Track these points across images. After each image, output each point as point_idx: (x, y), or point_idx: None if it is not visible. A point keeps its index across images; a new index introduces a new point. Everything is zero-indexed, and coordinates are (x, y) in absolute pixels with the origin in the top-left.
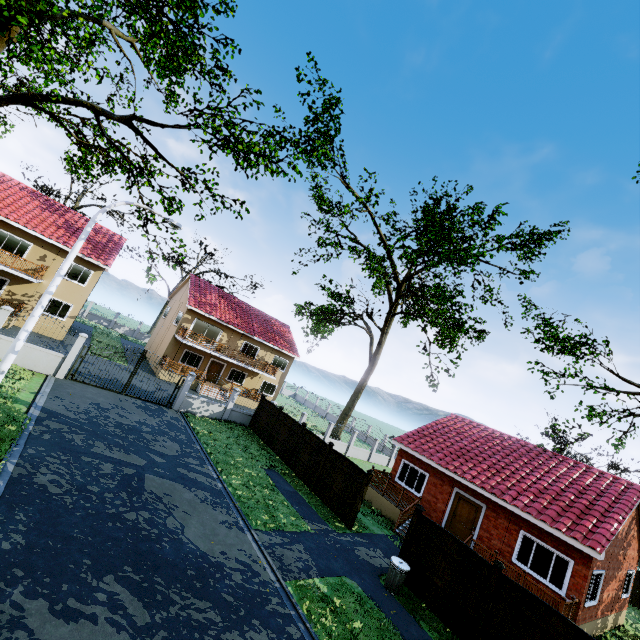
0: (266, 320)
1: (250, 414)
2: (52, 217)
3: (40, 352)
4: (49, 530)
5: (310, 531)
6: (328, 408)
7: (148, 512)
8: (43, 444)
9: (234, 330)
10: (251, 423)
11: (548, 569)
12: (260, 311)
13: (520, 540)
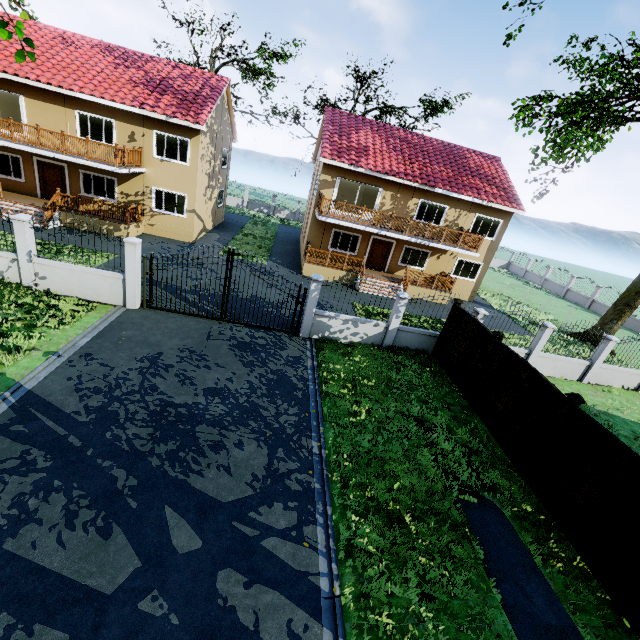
0: (455, 156)
1: (433, 334)
2: (127, 73)
3: (93, 276)
4: None
5: None
6: (569, 283)
7: None
8: None
9: (400, 184)
10: (436, 349)
11: None
12: (444, 142)
13: None
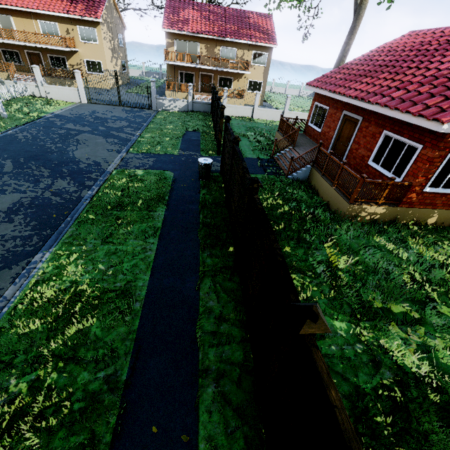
0: (242, 17)
1: (208, 103)
2: None
3: (66, 90)
4: (1, 148)
5: (175, 154)
6: None
7: (62, 145)
8: (37, 125)
9: (208, 39)
10: (211, 110)
11: (395, 162)
12: (237, 10)
13: (380, 142)
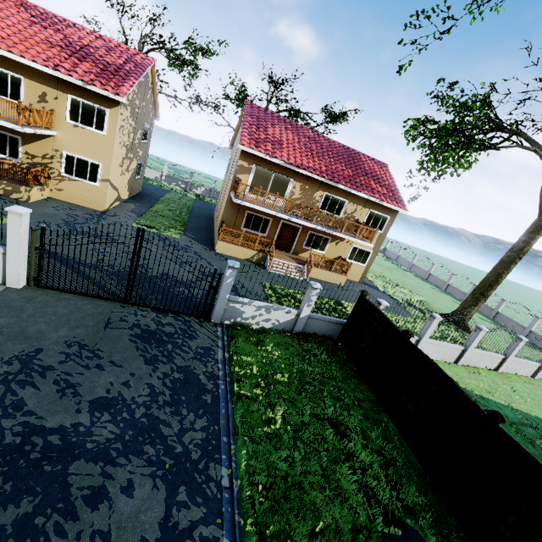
0: (354, 158)
1: (339, 322)
2: (43, 33)
3: None
4: None
5: None
6: (431, 269)
7: None
8: None
9: (309, 177)
10: (342, 336)
11: None
12: (344, 146)
13: None
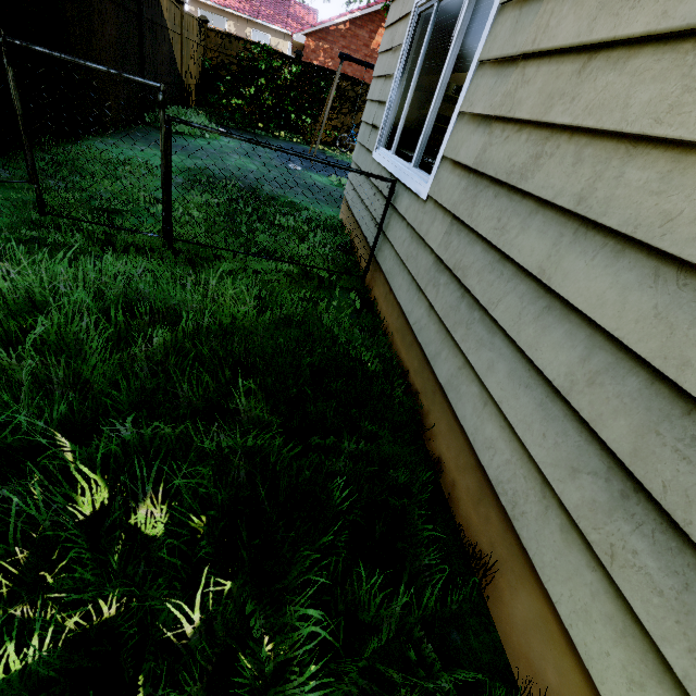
0: (282, 4)
1: None
2: None
3: None
4: None
5: None
6: None
7: None
8: None
9: (238, 17)
10: None
11: None
12: None
13: None
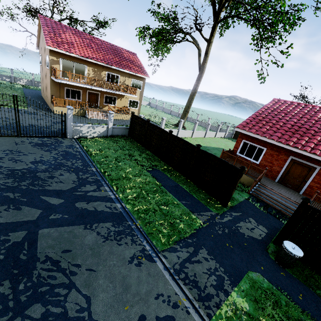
0: (117, 51)
1: (126, 127)
2: None
3: None
4: None
5: (203, 226)
6: (171, 108)
7: (40, 302)
8: None
9: (95, 64)
10: (129, 133)
11: None
12: (111, 44)
13: None
